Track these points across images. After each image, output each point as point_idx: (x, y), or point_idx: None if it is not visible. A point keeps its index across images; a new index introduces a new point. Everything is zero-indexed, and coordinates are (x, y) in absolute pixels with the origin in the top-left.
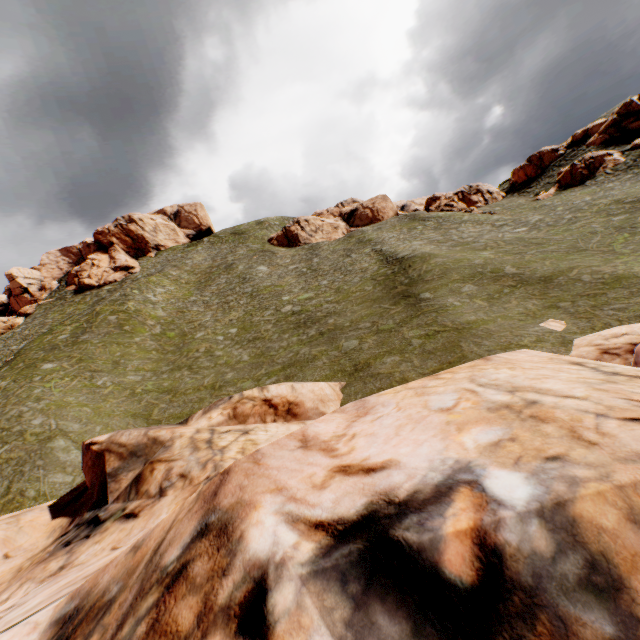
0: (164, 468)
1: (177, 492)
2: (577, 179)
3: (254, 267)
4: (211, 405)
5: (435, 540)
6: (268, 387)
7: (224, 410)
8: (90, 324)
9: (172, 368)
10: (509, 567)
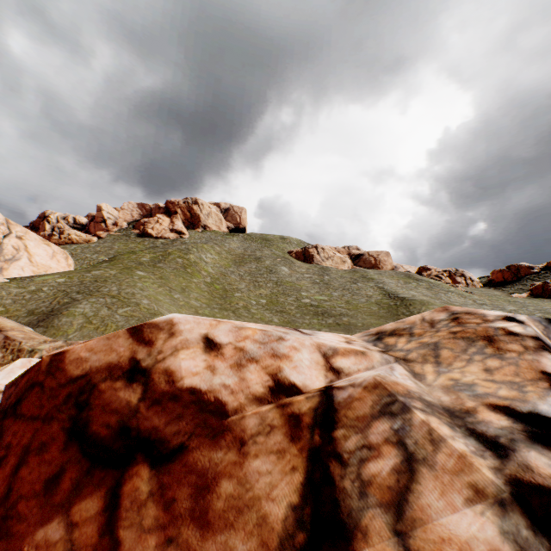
0: None
1: None
2: (547, 293)
3: (278, 265)
4: None
5: None
6: None
7: None
8: (164, 258)
9: (220, 307)
10: None
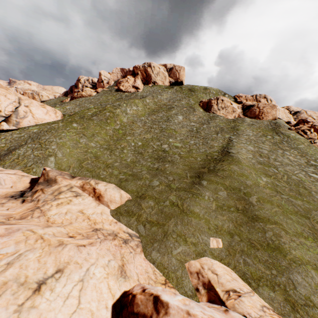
0: (40, 194)
1: (33, 204)
2: None
3: (177, 115)
4: (83, 177)
5: None
6: (98, 184)
7: (81, 182)
8: (99, 113)
9: (106, 148)
10: None
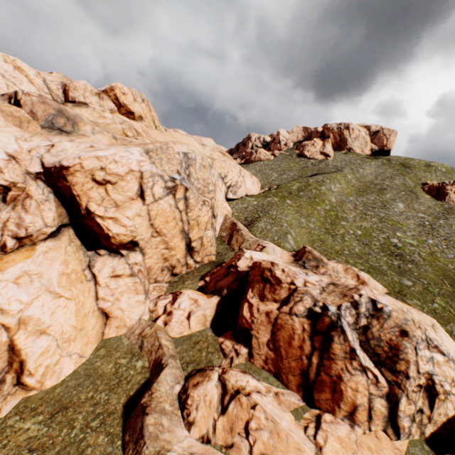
0: (325, 269)
1: (327, 277)
2: None
3: (396, 201)
4: (339, 261)
5: (378, 304)
6: (361, 271)
7: (343, 266)
8: (304, 189)
9: (325, 231)
10: (382, 309)
